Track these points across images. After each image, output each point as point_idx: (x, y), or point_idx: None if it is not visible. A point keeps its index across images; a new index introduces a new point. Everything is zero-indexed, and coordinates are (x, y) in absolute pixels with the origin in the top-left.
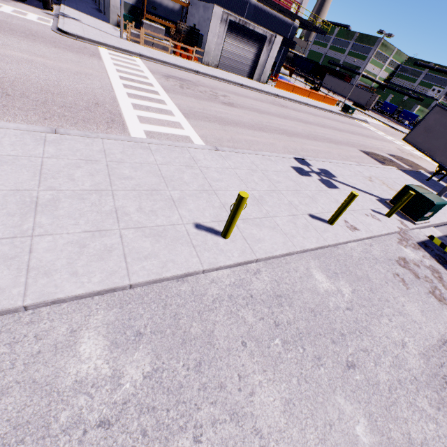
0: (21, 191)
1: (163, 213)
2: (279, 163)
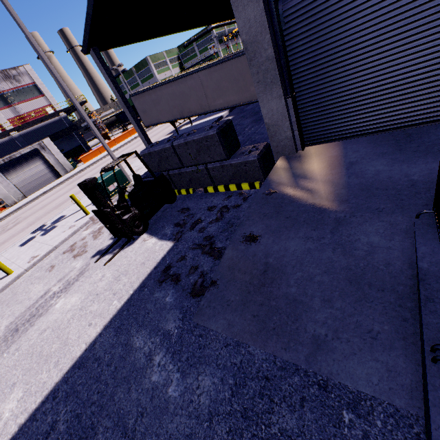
0: None
1: None
2: (7, 253)
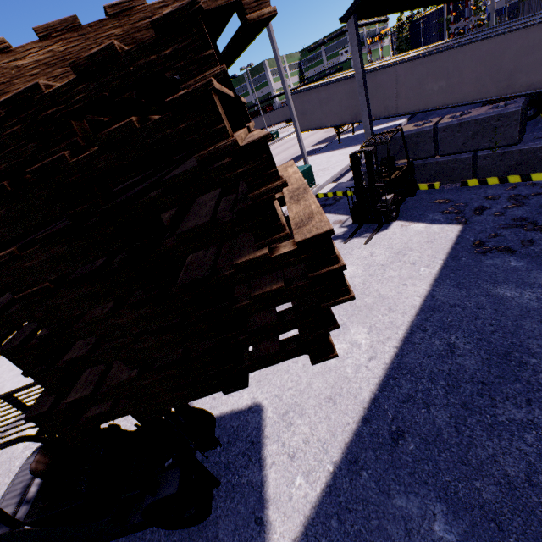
0: None
1: None
2: None
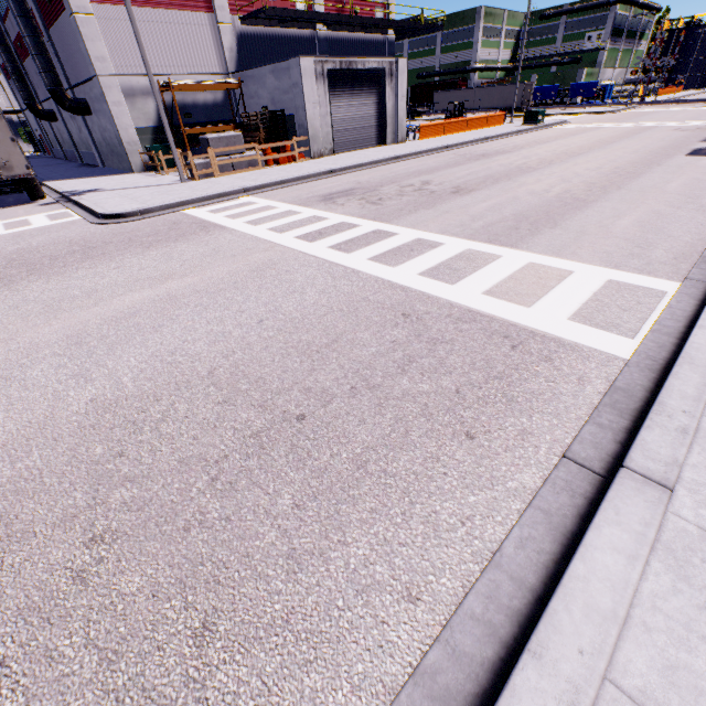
0: None
1: None
2: None
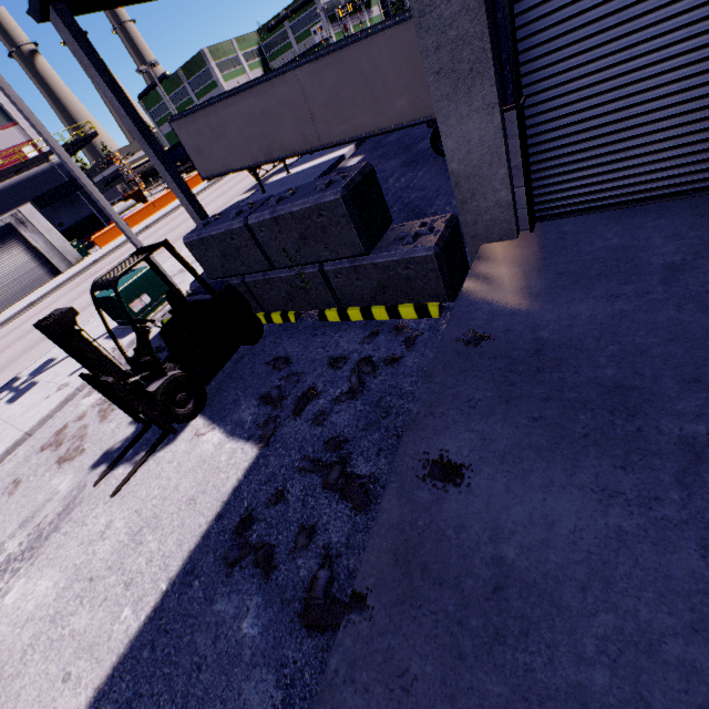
0: None
1: None
2: None
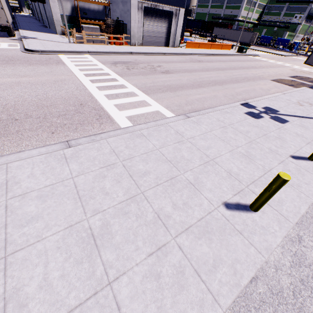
0: (73, 225)
1: (194, 202)
2: (235, 113)
